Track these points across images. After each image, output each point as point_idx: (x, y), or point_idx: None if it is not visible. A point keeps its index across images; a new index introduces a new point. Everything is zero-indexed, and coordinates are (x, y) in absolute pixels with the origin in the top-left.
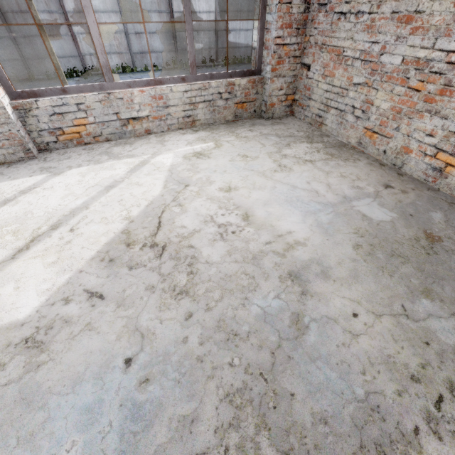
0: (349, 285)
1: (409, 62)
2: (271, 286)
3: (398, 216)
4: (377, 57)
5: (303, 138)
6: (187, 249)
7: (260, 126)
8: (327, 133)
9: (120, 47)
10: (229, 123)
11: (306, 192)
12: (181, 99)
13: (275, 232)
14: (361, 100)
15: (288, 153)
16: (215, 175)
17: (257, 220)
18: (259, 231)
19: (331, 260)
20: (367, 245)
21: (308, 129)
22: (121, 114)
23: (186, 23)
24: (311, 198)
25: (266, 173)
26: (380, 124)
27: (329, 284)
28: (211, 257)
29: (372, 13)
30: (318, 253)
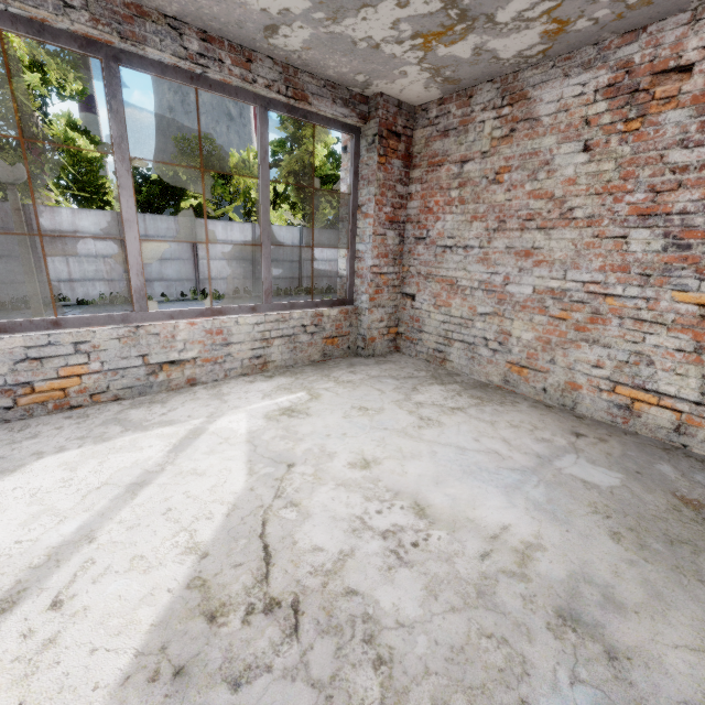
0: (663, 616)
1: (543, 292)
2: (550, 654)
3: (625, 476)
4: (502, 287)
5: (429, 379)
6: (346, 599)
7: (362, 366)
8: (455, 371)
9: (112, 273)
10: (317, 364)
11: (482, 454)
12: (250, 334)
13: (482, 530)
14: (494, 331)
15: (423, 400)
16: (331, 442)
17: (442, 513)
18: (457, 534)
19: (601, 570)
20: (626, 531)
21: (429, 367)
22: (150, 357)
23: (263, 247)
24: (497, 463)
25: (409, 431)
26: (528, 357)
27: (633, 621)
28: (401, 608)
29: (484, 247)
30: (572, 560)
